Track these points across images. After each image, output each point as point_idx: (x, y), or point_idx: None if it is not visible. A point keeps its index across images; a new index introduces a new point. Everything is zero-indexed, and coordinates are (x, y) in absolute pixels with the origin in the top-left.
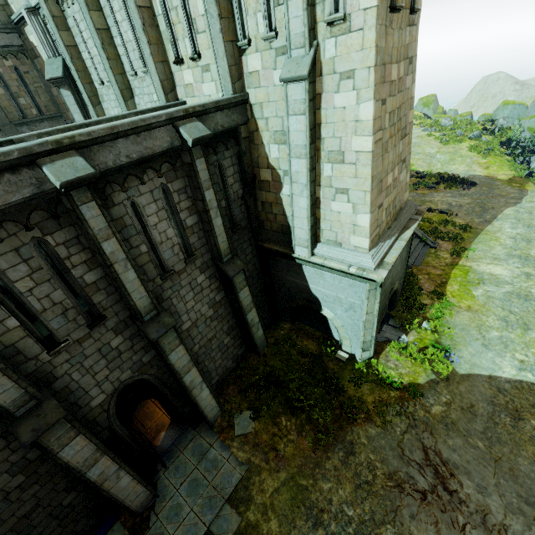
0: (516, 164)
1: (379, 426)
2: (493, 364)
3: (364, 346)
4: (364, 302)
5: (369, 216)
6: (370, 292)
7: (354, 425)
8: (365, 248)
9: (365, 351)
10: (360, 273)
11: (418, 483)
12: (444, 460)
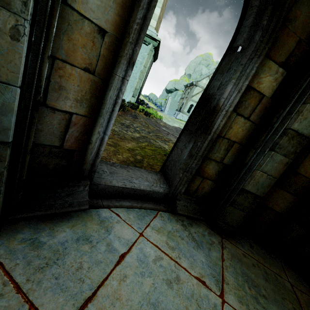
0: (157, 107)
1: (145, 117)
2: (172, 124)
3: (134, 91)
4: (145, 57)
5: (160, 10)
6: (150, 50)
7: (135, 111)
8: (154, 27)
9: (134, 96)
10: (151, 34)
11: (164, 132)
12: (169, 132)
